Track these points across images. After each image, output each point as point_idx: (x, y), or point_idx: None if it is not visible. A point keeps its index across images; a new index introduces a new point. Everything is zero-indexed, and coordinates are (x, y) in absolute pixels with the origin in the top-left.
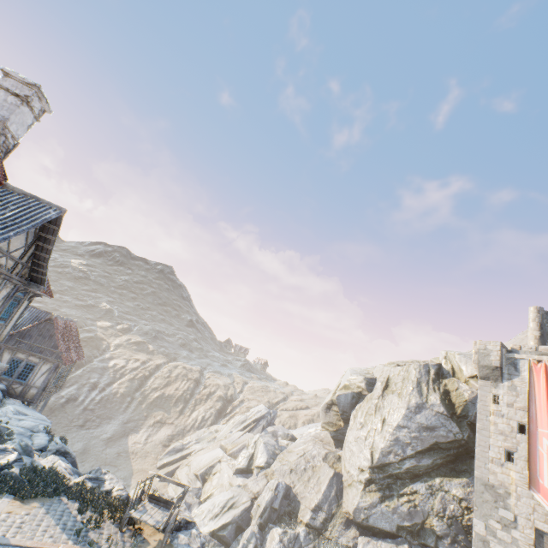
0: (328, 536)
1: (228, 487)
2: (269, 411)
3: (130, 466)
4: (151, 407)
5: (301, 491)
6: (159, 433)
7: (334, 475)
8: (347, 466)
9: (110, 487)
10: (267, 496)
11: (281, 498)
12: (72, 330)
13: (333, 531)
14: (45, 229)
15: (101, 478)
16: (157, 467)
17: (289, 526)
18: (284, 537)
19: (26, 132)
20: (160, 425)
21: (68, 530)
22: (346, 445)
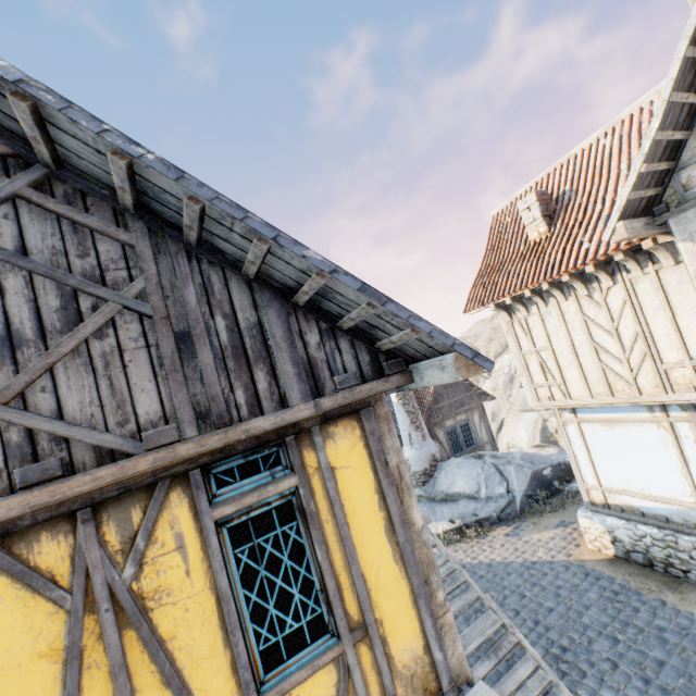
0: None
1: None
2: None
3: None
4: None
5: None
6: None
7: None
8: None
9: None
10: None
11: None
12: None
13: None
14: None
15: None
16: None
17: None
18: None
19: None
20: None
21: None
22: None
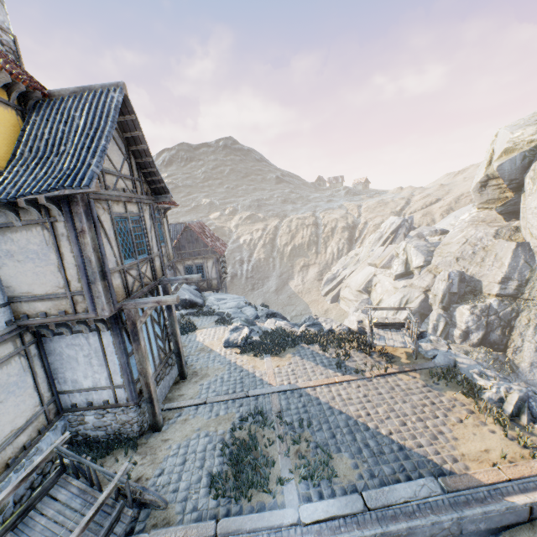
0: (526, 298)
1: (393, 291)
2: (403, 219)
3: (302, 301)
4: (290, 259)
5: (477, 272)
6: (309, 274)
7: (517, 247)
8: (535, 233)
9: (329, 327)
10: (441, 286)
11: (457, 284)
12: (204, 228)
13: (532, 292)
14: (124, 126)
15: (316, 323)
16: (323, 295)
17: (476, 301)
18: (474, 310)
19: (6, 13)
20: (306, 268)
21: (329, 366)
22: (528, 213)
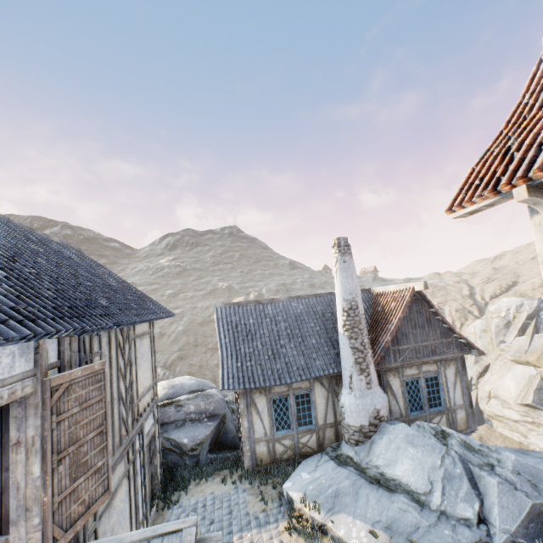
0: None
1: None
2: (540, 300)
3: None
4: None
5: None
6: None
7: None
8: None
9: None
10: None
11: None
12: None
13: None
14: None
15: None
16: None
17: None
18: None
19: None
20: None
21: None
22: None
